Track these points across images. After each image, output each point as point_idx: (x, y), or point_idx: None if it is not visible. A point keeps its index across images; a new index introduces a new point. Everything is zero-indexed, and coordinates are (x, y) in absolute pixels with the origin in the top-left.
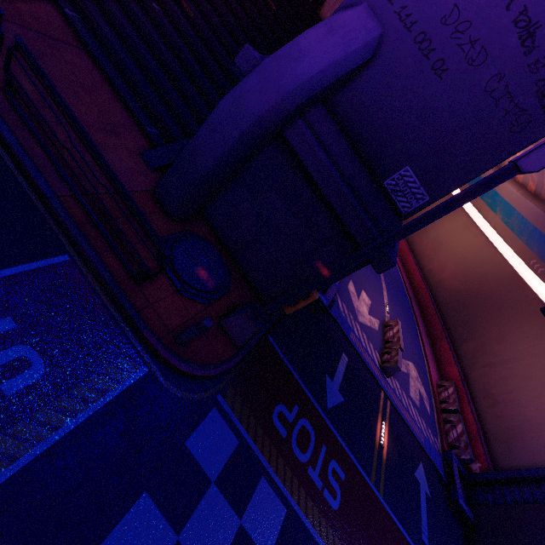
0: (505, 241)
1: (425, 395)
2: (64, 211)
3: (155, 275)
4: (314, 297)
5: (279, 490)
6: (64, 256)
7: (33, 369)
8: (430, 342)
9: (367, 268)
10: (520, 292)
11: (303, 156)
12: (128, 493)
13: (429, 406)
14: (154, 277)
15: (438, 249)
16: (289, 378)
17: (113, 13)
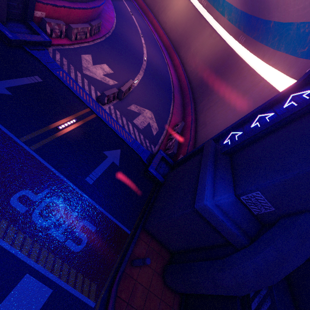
0: (228, 33)
1: (155, 127)
2: None
3: None
4: None
5: None
6: None
7: None
8: (183, 110)
9: (123, 59)
10: (232, 60)
11: None
12: None
13: (157, 132)
14: None
15: (195, 56)
16: None
17: None
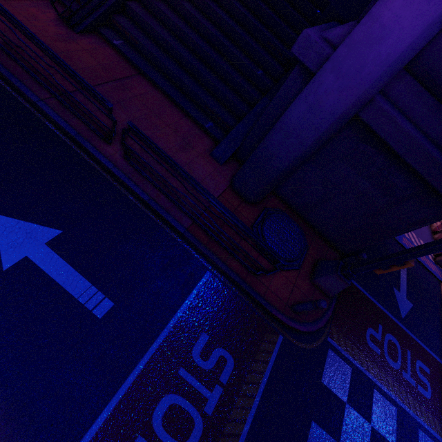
0: None
1: None
2: (195, 239)
3: (271, 273)
4: (410, 265)
5: (387, 395)
6: (207, 273)
7: (228, 362)
8: None
9: None
10: None
11: (380, 129)
12: (304, 424)
13: None
14: (270, 274)
15: None
16: (368, 303)
17: (145, 22)
